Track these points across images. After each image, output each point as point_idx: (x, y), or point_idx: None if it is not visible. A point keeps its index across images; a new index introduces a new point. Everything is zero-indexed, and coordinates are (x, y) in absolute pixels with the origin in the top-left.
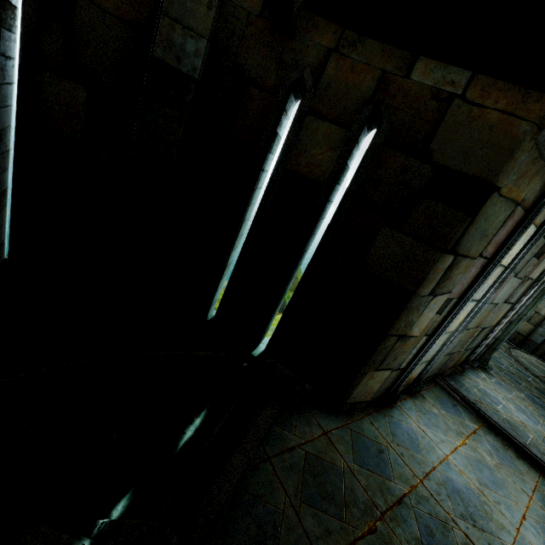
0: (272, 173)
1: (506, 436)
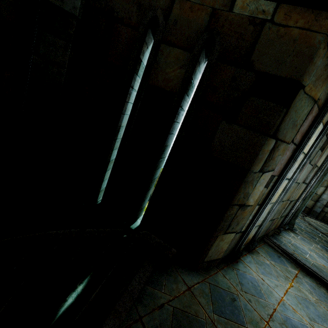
0: (139, 88)
1: (317, 277)
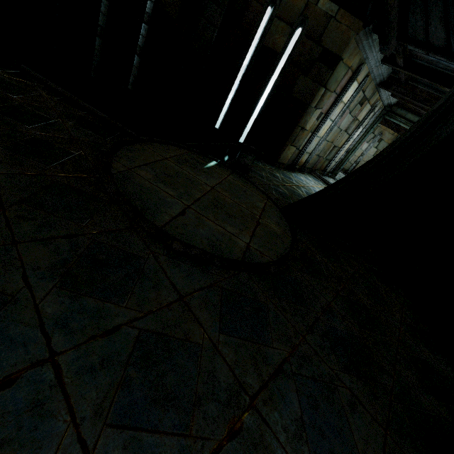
0: (257, 46)
1: None
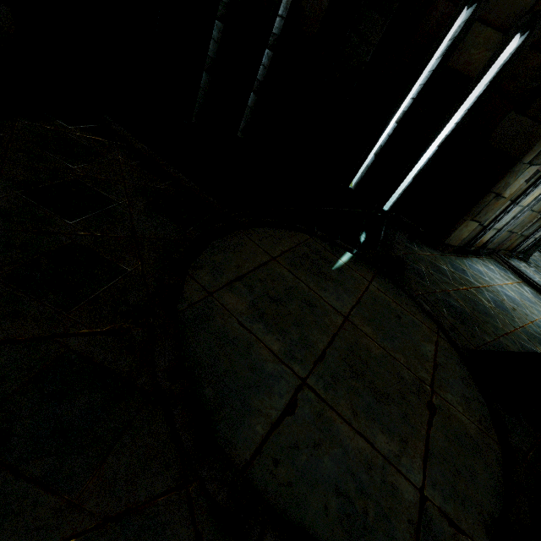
0: (435, 69)
1: (539, 289)
